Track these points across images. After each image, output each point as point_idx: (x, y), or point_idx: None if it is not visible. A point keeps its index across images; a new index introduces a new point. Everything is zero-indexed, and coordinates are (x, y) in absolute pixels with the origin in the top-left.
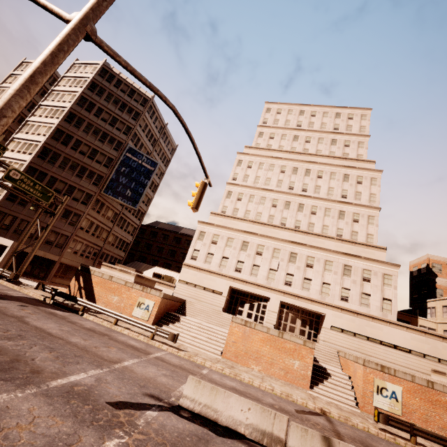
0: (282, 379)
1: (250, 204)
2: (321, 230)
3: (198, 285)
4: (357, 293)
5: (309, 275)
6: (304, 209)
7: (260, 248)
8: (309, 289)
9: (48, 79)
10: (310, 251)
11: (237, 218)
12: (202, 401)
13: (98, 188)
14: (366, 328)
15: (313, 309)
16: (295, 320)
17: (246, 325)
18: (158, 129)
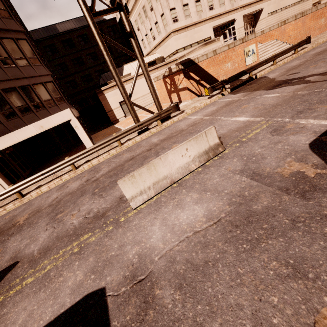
0: (319, 34)
1: None
2: None
3: (192, 44)
4: None
5: None
6: None
7: None
8: None
9: None
10: None
11: None
12: None
13: None
14: (280, 3)
15: (258, 8)
16: (247, 27)
17: (303, 16)
18: None
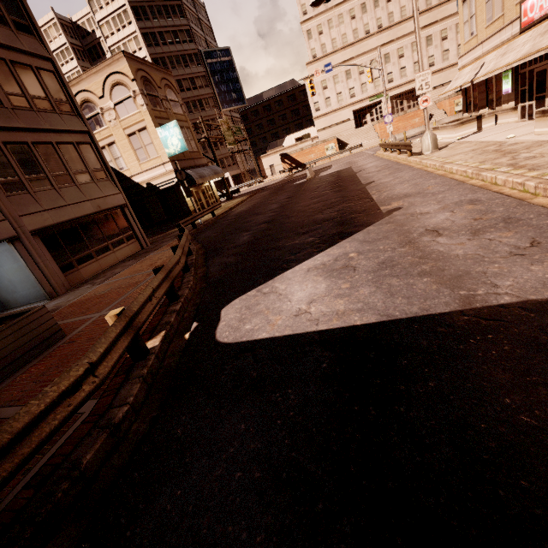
0: None
1: (332, 31)
2: (400, 15)
3: (331, 125)
4: (439, 55)
5: (403, 64)
6: (380, 2)
7: (360, 68)
8: (406, 75)
9: (71, 35)
10: (398, 43)
11: (330, 54)
12: (401, 137)
13: (218, 109)
14: (449, 76)
15: (412, 87)
16: (402, 103)
17: None
18: (191, 5)
